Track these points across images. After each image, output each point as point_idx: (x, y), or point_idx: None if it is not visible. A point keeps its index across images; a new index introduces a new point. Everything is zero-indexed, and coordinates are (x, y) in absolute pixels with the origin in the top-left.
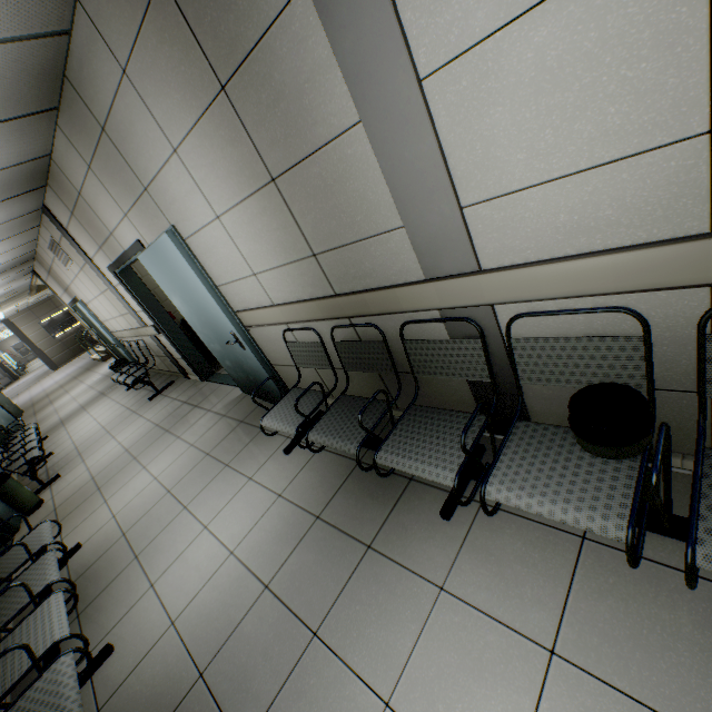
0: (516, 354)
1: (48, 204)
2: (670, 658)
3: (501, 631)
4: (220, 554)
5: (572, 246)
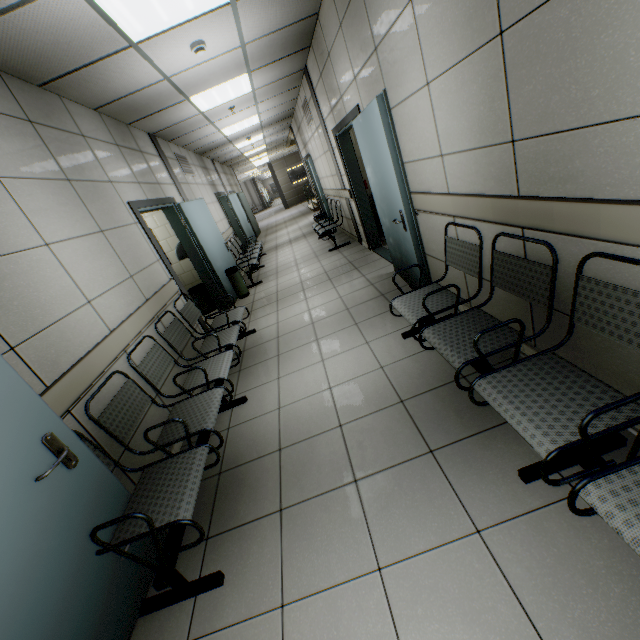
0: None
1: (308, 65)
2: None
3: (517, 613)
4: (323, 384)
5: None
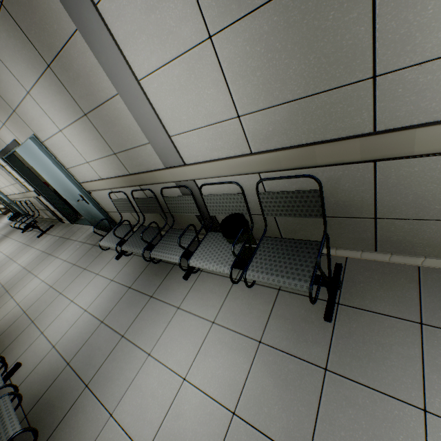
0: (206, 202)
1: None
2: (250, 316)
3: (197, 319)
4: (80, 312)
5: (213, 155)
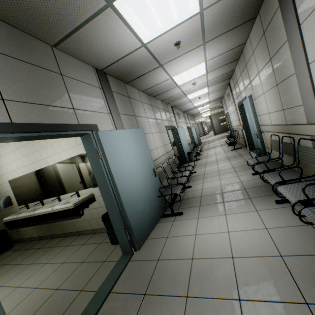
0: None
1: (230, 82)
2: (292, 244)
3: (259, 221)
4: (218, 184)
5: None
